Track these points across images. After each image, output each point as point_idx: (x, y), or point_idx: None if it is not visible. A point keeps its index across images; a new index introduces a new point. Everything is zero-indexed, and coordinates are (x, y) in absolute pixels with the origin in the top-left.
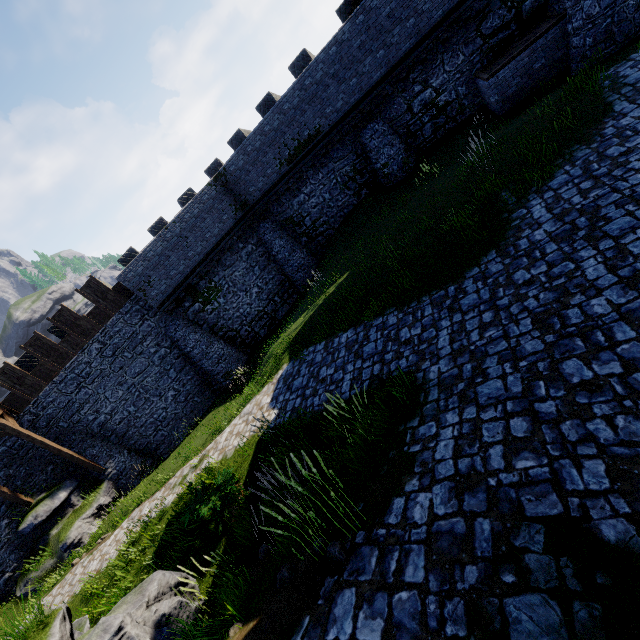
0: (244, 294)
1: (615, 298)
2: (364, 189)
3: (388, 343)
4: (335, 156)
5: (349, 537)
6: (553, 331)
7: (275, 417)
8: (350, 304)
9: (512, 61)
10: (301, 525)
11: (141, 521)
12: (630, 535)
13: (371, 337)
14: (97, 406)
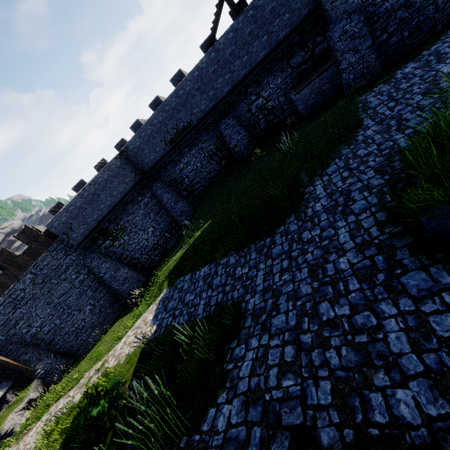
0: (143, 232)
1: (352, 258)
2: (223, 160)
3: (228, 278)
4: (202, 139)
5: (177, 441)
6: (318, 279)
7: (154, 331)
8: (207, 247)
9: (309, 85)
10: (156, 425)
11: (56, 415)
12: (335, 440)
13: (218, 272)
14: (29, 321)
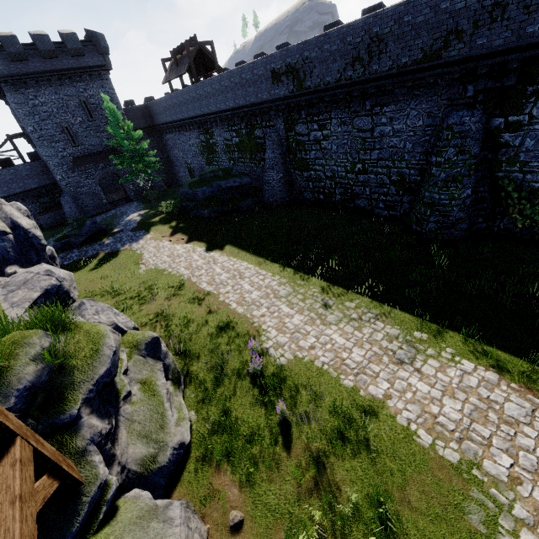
0: None
1: None
2: None
3: None
4: None
5: None
6: None
7: None
8: None
9: (48, 214)
10: None
11: None
12: None
13: None
14: None
